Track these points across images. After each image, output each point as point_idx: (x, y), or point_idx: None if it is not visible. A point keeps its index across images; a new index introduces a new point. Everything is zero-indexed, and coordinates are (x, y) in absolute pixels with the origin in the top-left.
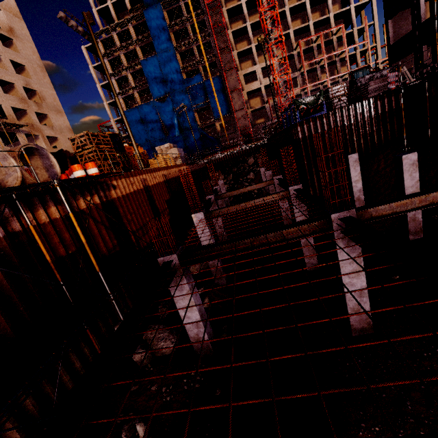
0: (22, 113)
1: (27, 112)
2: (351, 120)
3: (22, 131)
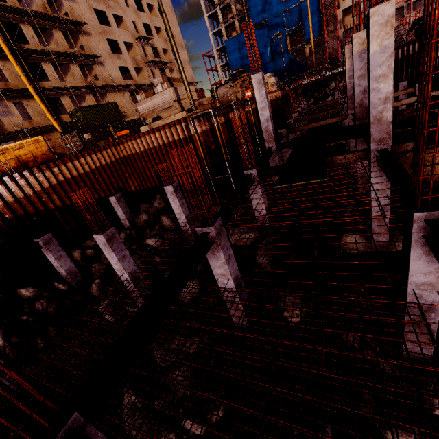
0: (164, 51)
1: (167, 51)
2: (404, 54)
3: (167, 67)
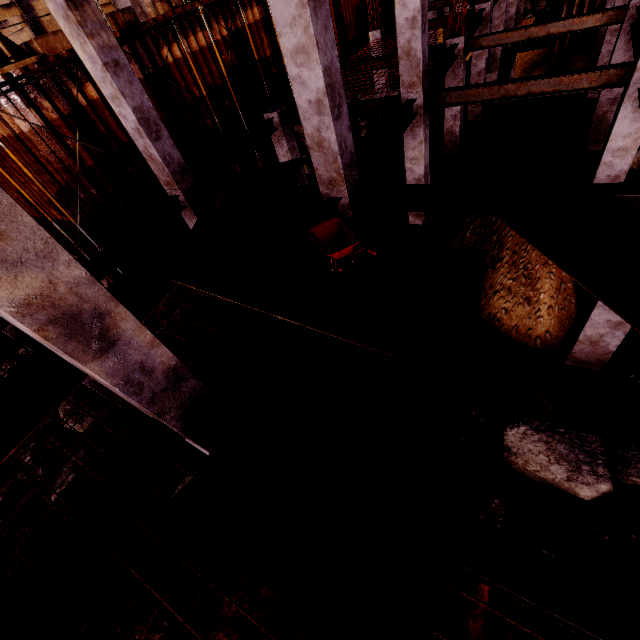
0: None
1: None
2: None
3: None
